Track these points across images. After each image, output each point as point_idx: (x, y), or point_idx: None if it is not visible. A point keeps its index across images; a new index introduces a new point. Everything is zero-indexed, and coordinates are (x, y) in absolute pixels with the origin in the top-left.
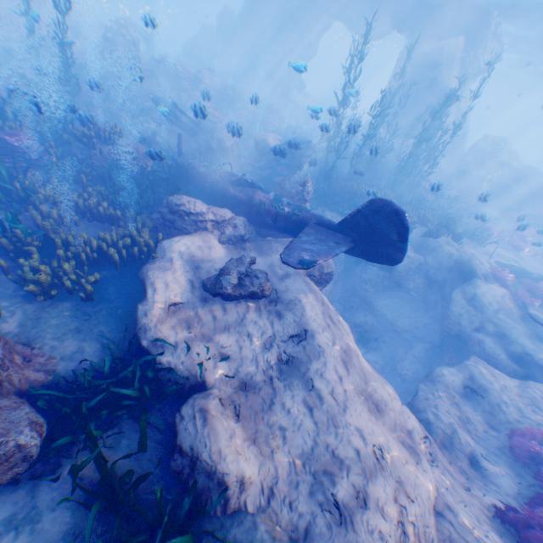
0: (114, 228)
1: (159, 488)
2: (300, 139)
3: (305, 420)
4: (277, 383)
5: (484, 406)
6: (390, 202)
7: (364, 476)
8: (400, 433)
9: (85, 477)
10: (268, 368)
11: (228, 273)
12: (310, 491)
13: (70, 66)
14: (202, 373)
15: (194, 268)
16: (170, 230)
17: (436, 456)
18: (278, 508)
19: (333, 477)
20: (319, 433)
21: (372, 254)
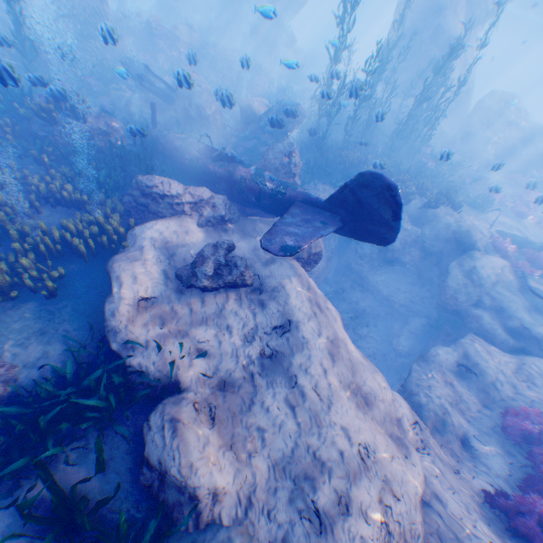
0: (79, 215)
1: (126, 505)
2: (288, 103)
3: (287, 421)
4: (258, 381)
5: (478, 385)
6: (381, 175)
7: (347, 479)
8: (389, 425)
9: (46, 498)
10: (249, 364)
11: (203, 263)
12: (290, 498)
13: (22, 25)
14: (177, 374)
15: (169, 257)
16: (143, 214)
17: (427, 442)
18: (255, 518)
19: (315, 482)
20: (301, 435)
21: (363, 234)
